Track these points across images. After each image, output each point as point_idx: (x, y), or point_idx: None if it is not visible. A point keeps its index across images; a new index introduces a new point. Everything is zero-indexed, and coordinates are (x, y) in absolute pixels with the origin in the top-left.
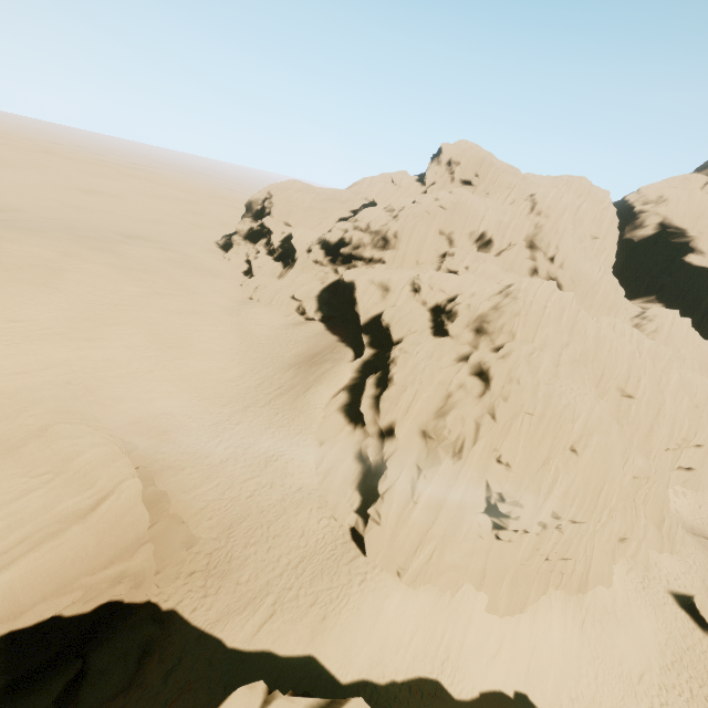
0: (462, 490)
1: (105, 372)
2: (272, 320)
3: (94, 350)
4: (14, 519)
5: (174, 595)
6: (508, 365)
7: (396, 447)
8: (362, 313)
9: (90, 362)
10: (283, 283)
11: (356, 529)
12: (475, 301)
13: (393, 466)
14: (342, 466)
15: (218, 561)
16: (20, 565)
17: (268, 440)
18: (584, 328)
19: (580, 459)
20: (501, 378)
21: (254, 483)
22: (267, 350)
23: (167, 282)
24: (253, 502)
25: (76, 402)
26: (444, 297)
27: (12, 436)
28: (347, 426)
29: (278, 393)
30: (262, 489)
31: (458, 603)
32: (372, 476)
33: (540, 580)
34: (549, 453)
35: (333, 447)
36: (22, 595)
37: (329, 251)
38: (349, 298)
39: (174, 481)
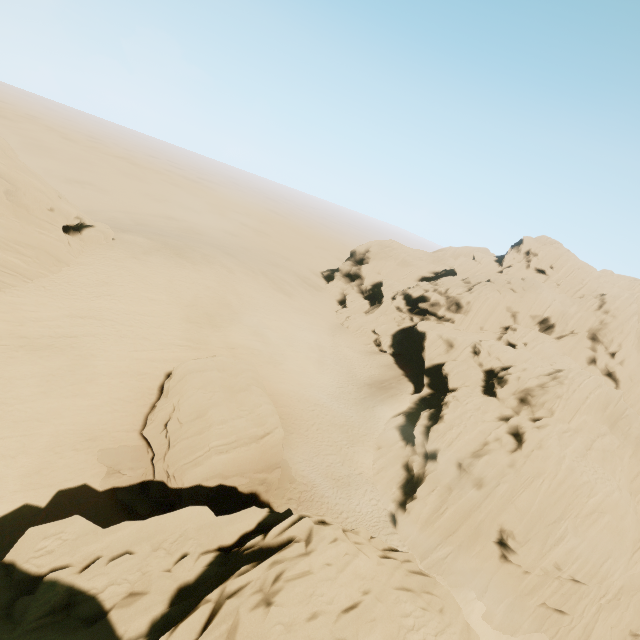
0: (482, 517)
1: (259, 358)
2: (356, 345)
3: (255, 342)
4: (234, 429)
5: (280, 507)
6: (541, 435)
7: (436, 468)
8: (427, 359)
9: (253, 349)
10: (368, 319)
11: (395, 515)
12: (524, 375)
13: (431, 480)
14: (392, 468)
15: (305, 498)
16: (233, 453)
17: (344, 433)
18: (629, 425)
19: (589, 529)
20: (532, 443)
21: (332, 459)
22: (349, 367)
23: (293, 303)
24: (330, 471)
25: (258, 375)
26: (498, 364)
27: (235, 386)
28: (401, 441)
29: (354, 402)
30: (336, 464)
31: (460, 600)
32: (413, 483)
33: (535, 619)
34: (561, 514)
35: (388, 453)
36: (230, 468)
37: (409, 302)
38: (418, 343)
39: (287, 439)
